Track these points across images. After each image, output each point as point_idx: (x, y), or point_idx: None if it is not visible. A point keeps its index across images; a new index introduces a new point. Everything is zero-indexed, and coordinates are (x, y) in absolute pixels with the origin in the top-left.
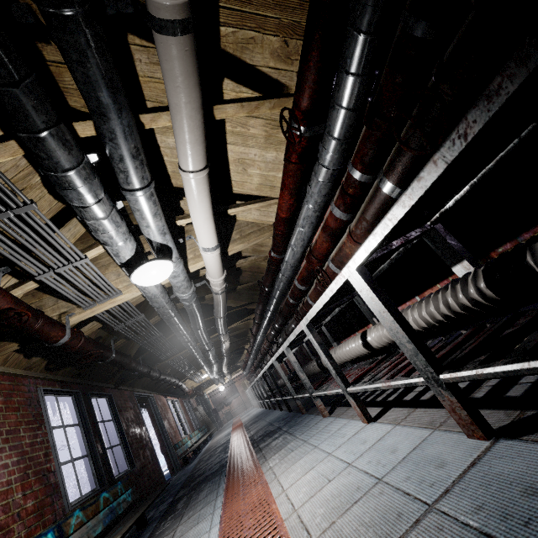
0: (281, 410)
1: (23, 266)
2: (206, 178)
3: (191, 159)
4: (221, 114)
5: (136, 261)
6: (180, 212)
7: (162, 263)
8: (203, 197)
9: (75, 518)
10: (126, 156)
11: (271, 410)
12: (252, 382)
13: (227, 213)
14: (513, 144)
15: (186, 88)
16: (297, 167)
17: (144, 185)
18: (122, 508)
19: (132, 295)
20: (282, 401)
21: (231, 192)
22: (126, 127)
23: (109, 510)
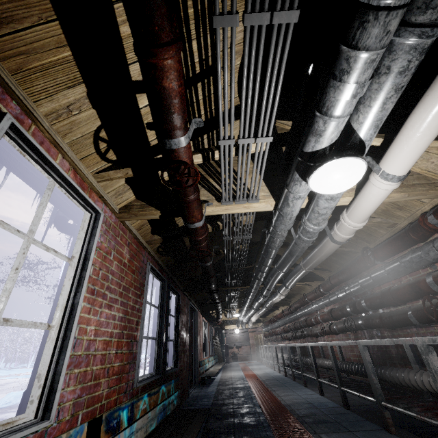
0: (321, 395)
1: (220, 118)
2: None
3: None
4: None
5: (326, 154)
6: None
7: (362, 165)
8: None
9: (143, 402)
10: None
11: (298, 383)
12: (270, 340)
13: None
14: None
15: None
16: None
17: None
18: (169, 410)
19: (264, 207)
20: (309, 380)
21: None
22: None
23: (163, 407)
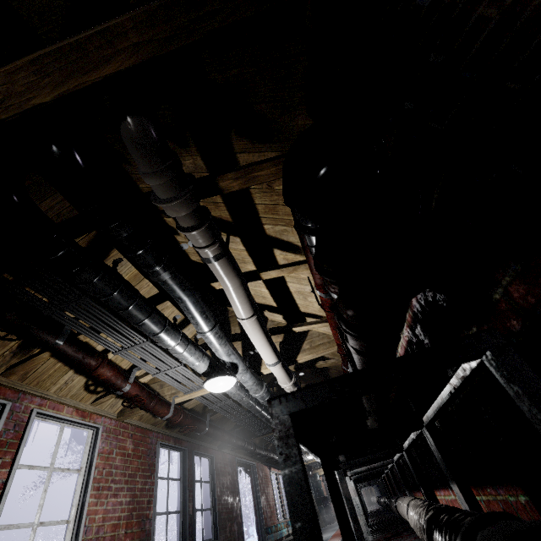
0: None
1: (145, 369)
2: (255, 321)
3: (240, 312)
4: (267, 276)
5: (209, 372)
6: (265, 318)
7: (225, 378)
8: (255, 332)
9: None
10: (194, 317)
11: None
12: None
13: (292, 330)
14: (444, 391)
15: (226, 280)
16: (331, 314)
17: (208, 329)
18: None
19: None
20: None
21: (299, 310)
22: (192, 304)
23: None
